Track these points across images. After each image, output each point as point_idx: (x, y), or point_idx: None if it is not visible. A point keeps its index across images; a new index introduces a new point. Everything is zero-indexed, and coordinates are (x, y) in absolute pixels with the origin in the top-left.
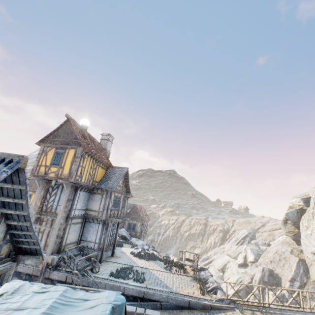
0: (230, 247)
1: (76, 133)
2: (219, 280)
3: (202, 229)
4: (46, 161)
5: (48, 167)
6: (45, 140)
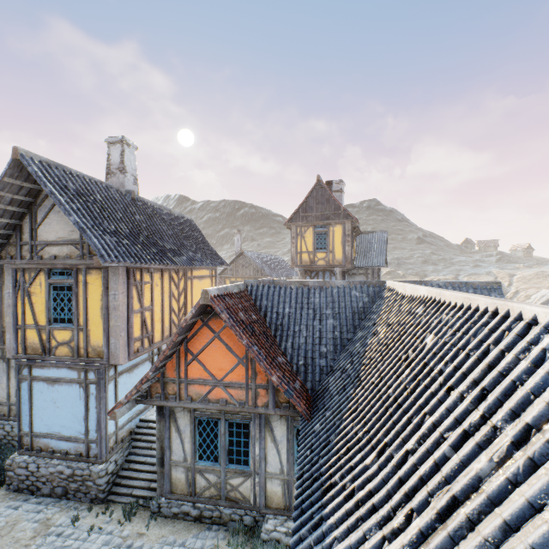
0: None
1: (336, 201)
2: None
3: None
4: (306, 246)
5: (313, 253)
6: (293, 218)
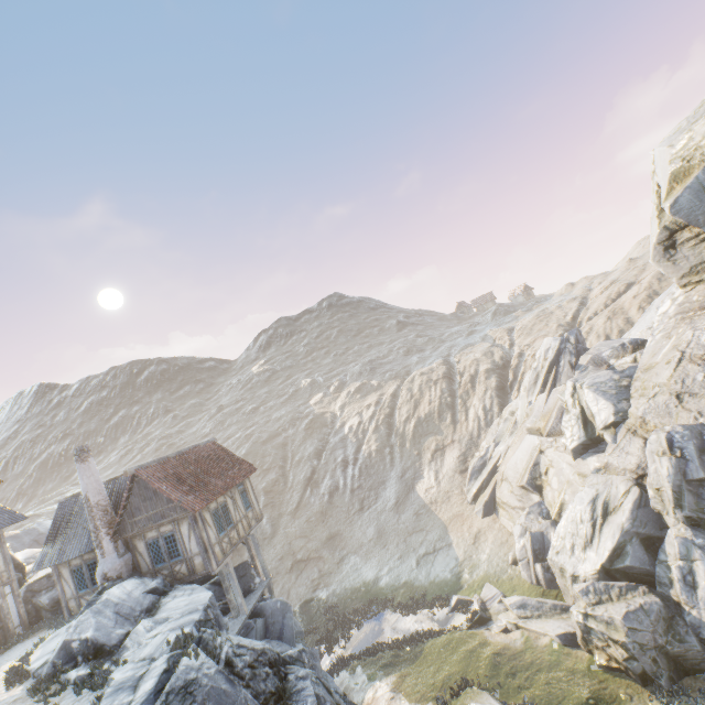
0: (528, 405)
1: None
2: (537, 524)
3: (444, 392)
4: None
5: None
6: None
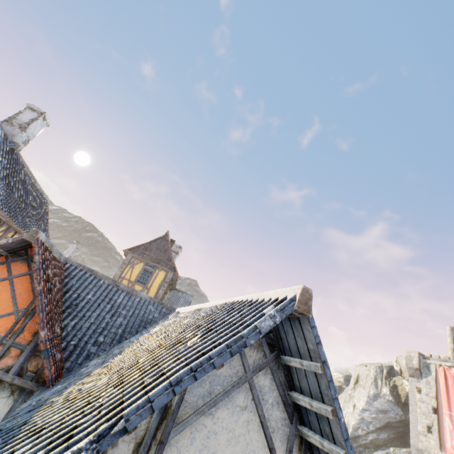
0: None
1: (171, 254)
2: None
3: None
4: (131, 274)
5: (133, 283)
6: (134, 249)
